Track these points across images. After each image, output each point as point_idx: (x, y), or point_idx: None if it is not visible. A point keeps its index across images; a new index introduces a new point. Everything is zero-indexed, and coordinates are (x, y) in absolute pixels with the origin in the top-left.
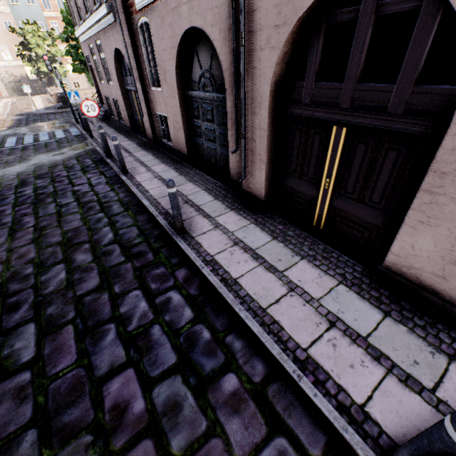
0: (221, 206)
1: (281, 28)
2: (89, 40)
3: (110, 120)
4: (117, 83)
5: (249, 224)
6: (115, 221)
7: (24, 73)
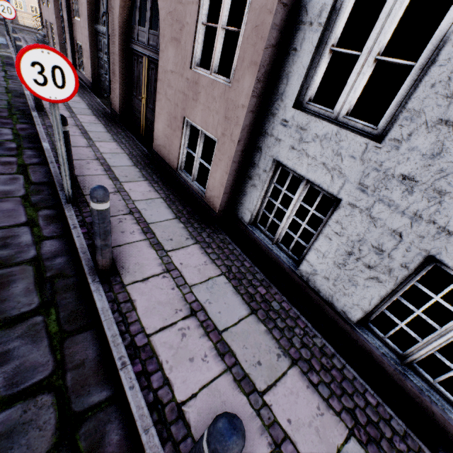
0: (89, 112)
1: None
2: None
3: None
4: (53, 6)
5: (98, 123)
6: None
7: None
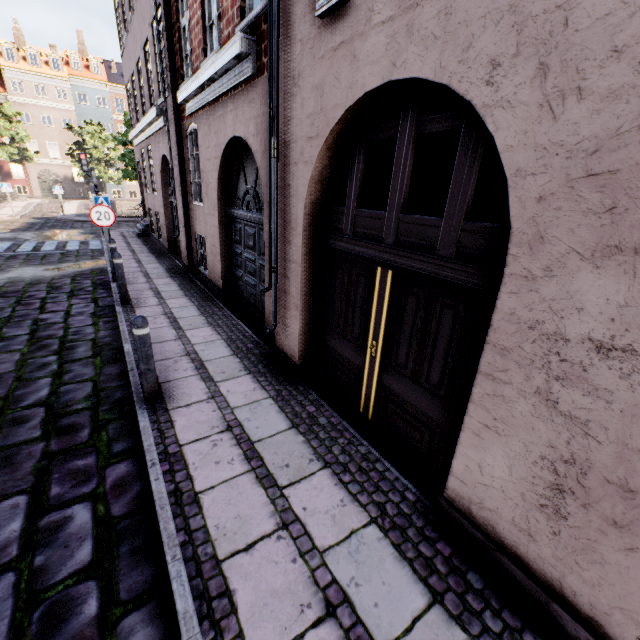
0: (236, 365)
1: (314, 140)
2: (142, 144)
3: (150, 236)
4: (161, 193)
5: (264, 399)
6: (67, 370)
7: (70, 174)
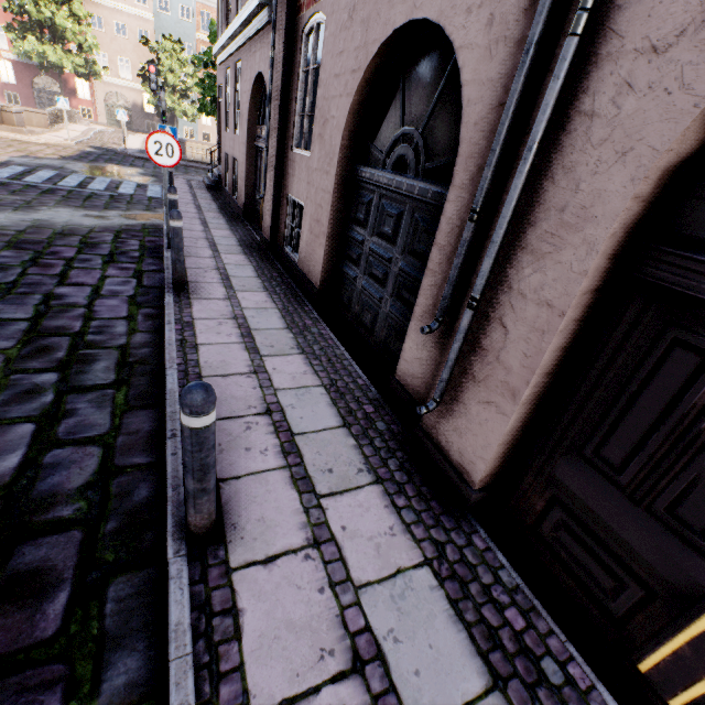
0: (351, 455)
1: None
2: (228, 61)
3: (222, 191)
4: (245, 132)
5: (415, 566)
6: (67, 409)
7: (140, 101)
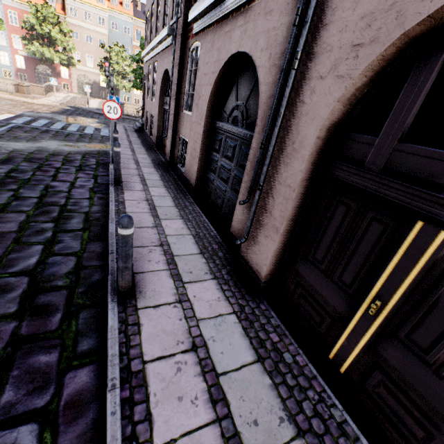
0: (202, 266)
1: (365, 47)
2: (150, 61)
3: (144, 133)
4: (158, 100)
5: (228, 314)
6: (59, 240)
7: (98, 80)
